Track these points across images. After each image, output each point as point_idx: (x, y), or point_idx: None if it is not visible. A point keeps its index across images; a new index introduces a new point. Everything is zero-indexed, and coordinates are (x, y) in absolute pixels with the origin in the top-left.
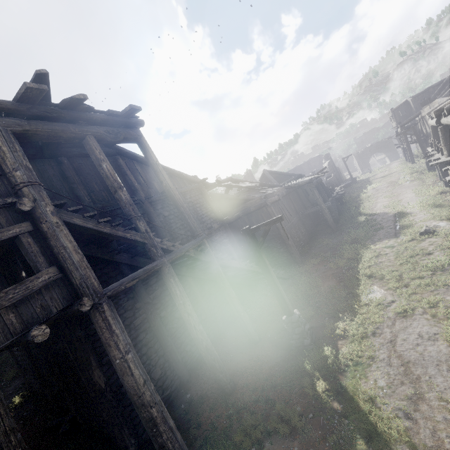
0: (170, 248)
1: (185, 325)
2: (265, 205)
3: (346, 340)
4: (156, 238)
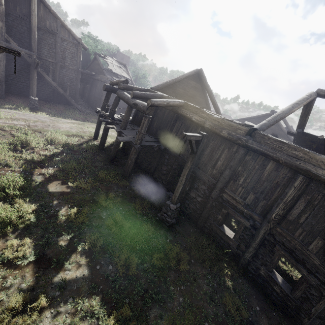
0: (11, 42)
1: (15, 79)
2: (106, 82)
3: (36, 114)
4: (6, 34)
